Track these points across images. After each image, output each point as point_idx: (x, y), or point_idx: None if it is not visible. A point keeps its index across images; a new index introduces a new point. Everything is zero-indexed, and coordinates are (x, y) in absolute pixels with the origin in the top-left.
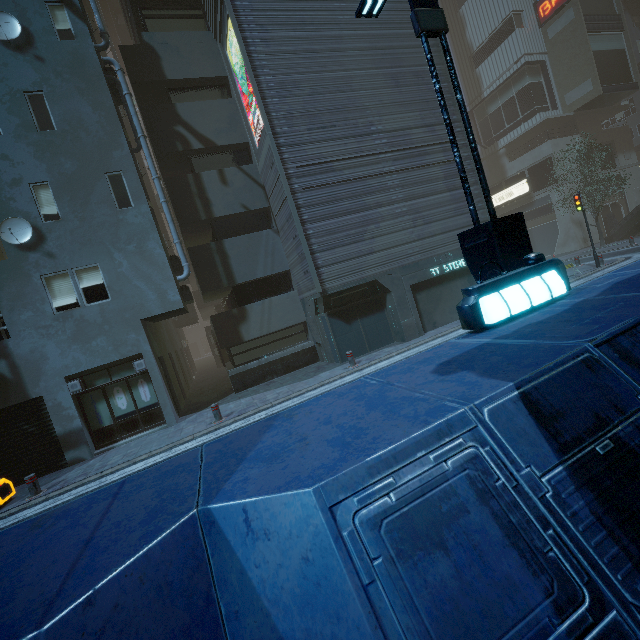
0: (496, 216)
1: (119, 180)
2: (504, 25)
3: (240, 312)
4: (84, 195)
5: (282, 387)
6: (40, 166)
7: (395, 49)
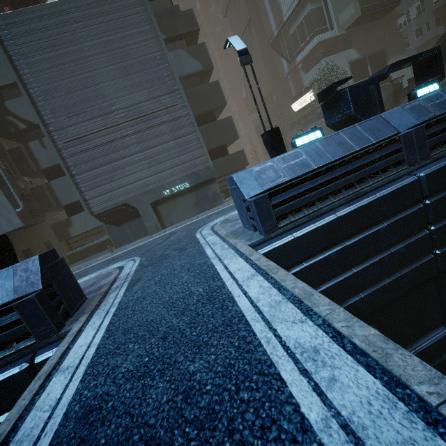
0: None
1: None
2: None
3: (67, 221)
4: None
5: (81, 264)
6: None
7: (124, 47)
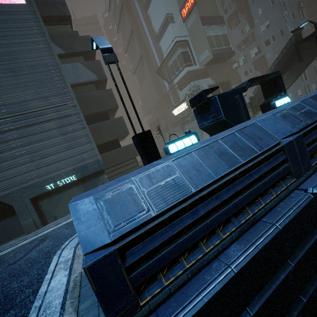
0: None
1: None
2: (165, 21)
3: None
4: None
5: None
6: None
7: (13, 52)
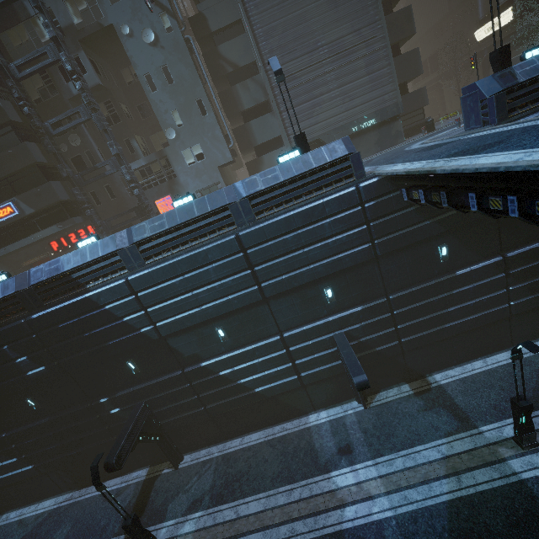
0: (301, 132)
1: (200, 102)
2: None
3: (258, 160)
4: (189, 113)
5: None
6: (172, 102)
7: None
